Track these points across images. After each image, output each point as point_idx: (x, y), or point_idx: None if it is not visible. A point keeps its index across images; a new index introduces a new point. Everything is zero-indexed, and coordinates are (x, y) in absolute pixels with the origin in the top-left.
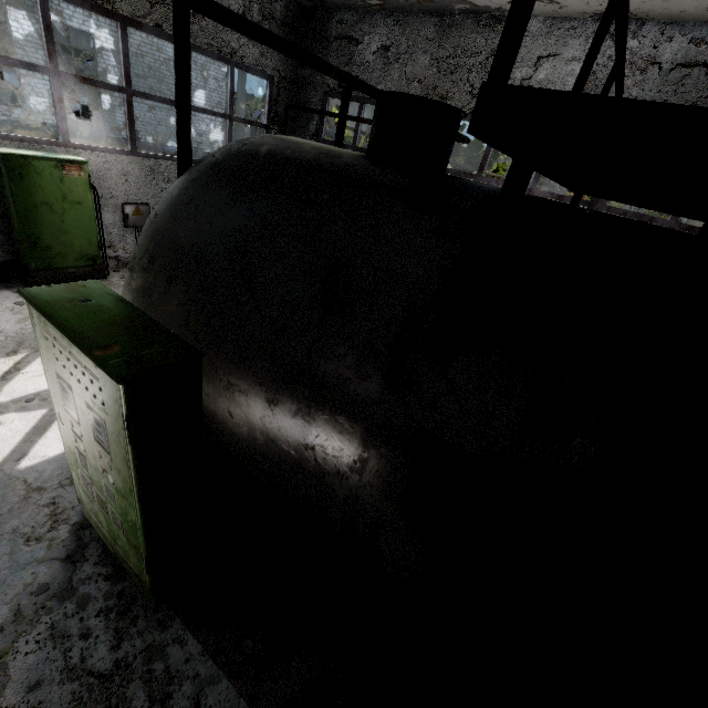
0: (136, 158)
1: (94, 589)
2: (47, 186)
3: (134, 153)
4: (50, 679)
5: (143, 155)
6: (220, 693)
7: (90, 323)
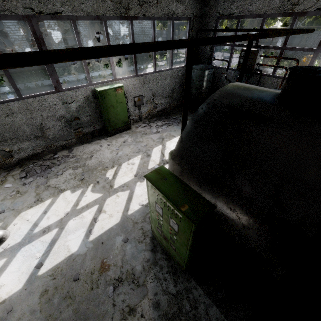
0: (137, 77)
1: (163, 263)
2: (111, 99)
3: (137, 75)
4: (159, 292)
5: (140, 75)
6: (214, 311)
7: (172, 192)
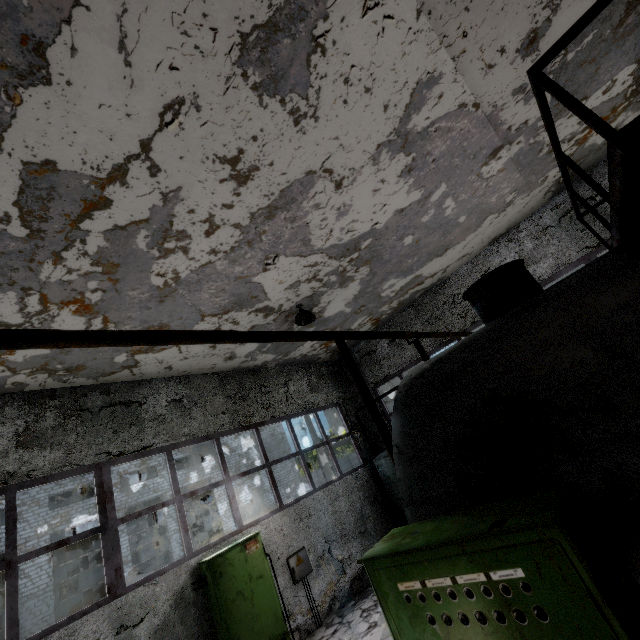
0: (284, 510)
1: None
2: (237, 573)
3: (282, 507)
4: None
5: (287, 505)
6: None
7: (447, 531)
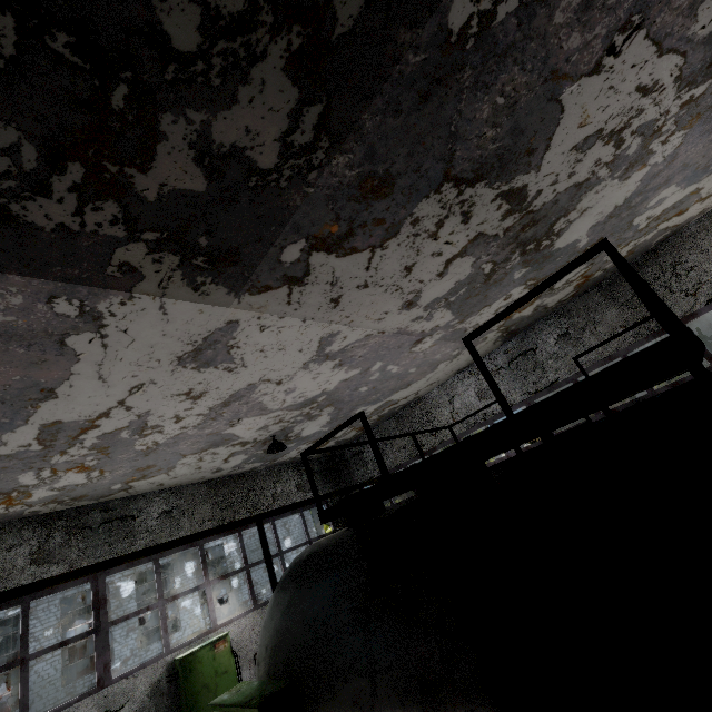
0: (258, 610)
1: None
2: (205, 669)
3: (256, 607)
4: None
5: (262, 605)
6: None
7: (242, 696)
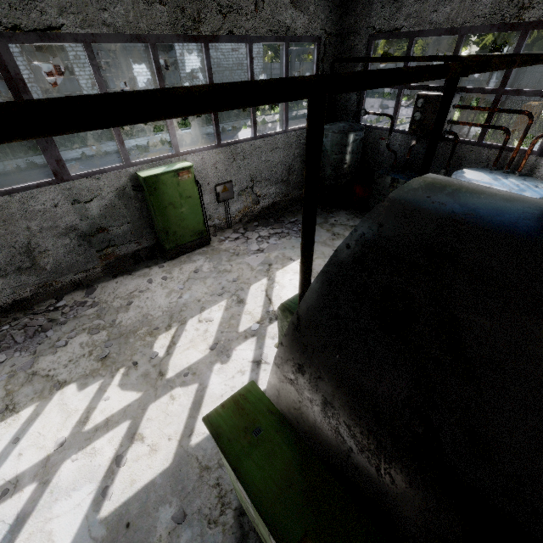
0: (221, 149)
1: None
2: (170, 191)
3: (219, 145)
4: None
5: (225, 144)
6: None
7: (272, 485)
